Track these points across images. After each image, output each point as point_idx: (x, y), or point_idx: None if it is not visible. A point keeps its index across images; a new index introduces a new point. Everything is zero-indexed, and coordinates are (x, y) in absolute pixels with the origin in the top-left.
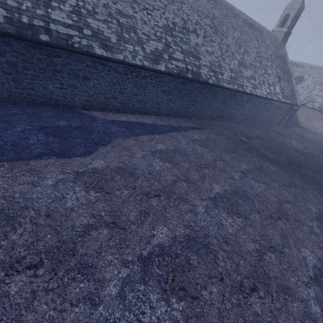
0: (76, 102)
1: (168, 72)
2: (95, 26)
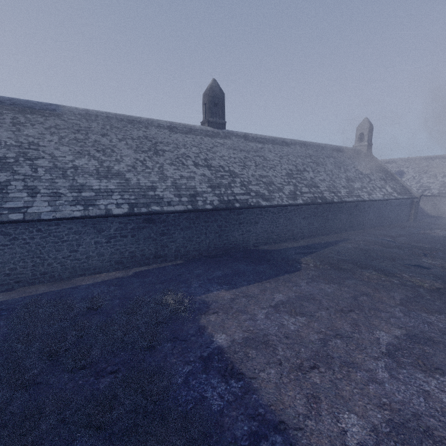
0: (250, 242)
1: (305, 203)
2: (254, 189)
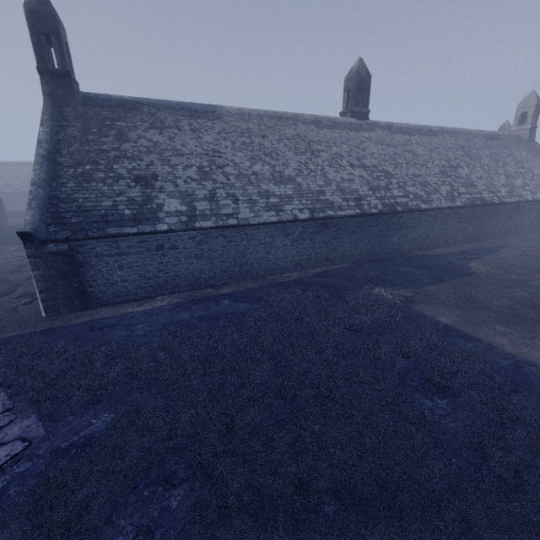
0: (405, 248)
1: (464, 205)
2: (411, 191)
